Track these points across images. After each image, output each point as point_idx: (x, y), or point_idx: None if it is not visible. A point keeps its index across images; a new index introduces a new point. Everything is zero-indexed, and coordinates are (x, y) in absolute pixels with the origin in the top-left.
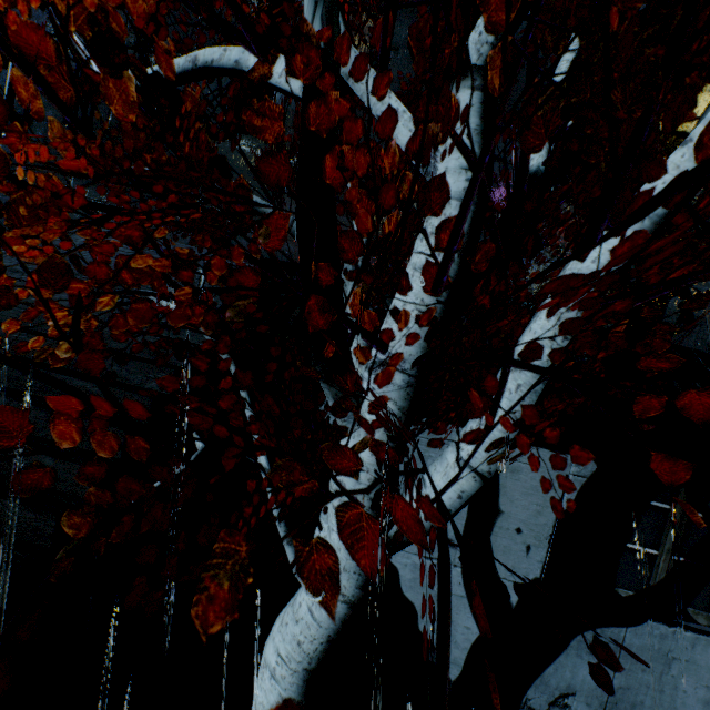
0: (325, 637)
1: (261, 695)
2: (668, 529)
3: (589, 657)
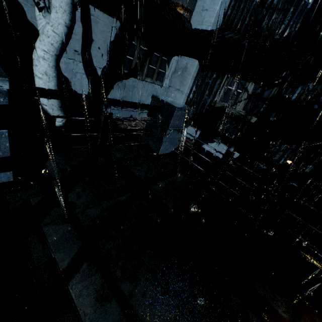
0: (61, 41)
1: (40, 68)
2: (136, 51)
3: (118, 89)
